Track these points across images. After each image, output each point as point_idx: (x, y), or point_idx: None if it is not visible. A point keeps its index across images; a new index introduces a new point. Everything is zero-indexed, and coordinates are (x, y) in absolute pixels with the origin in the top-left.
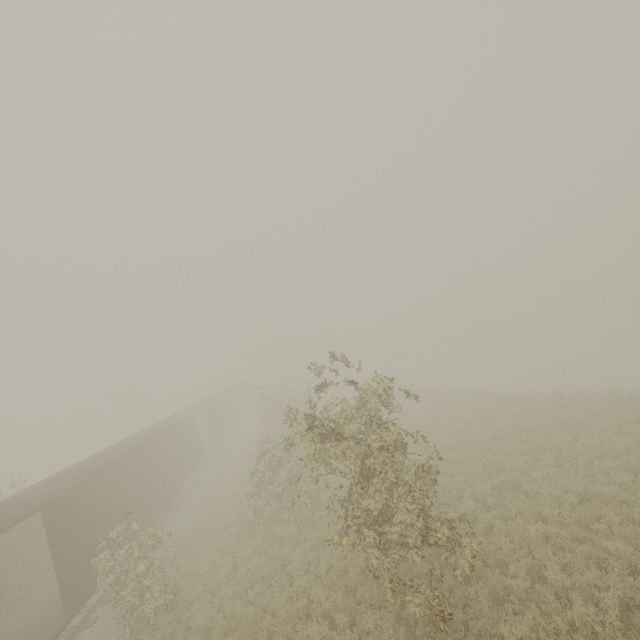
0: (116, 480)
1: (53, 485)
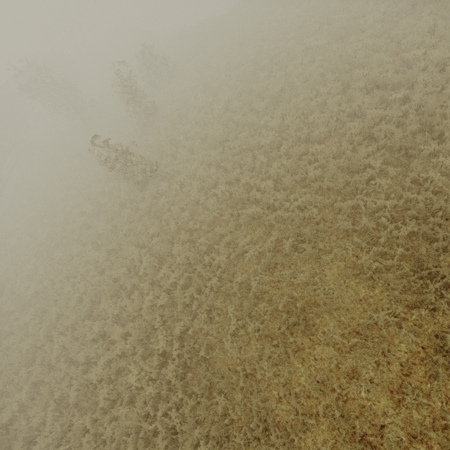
0: None
1: None
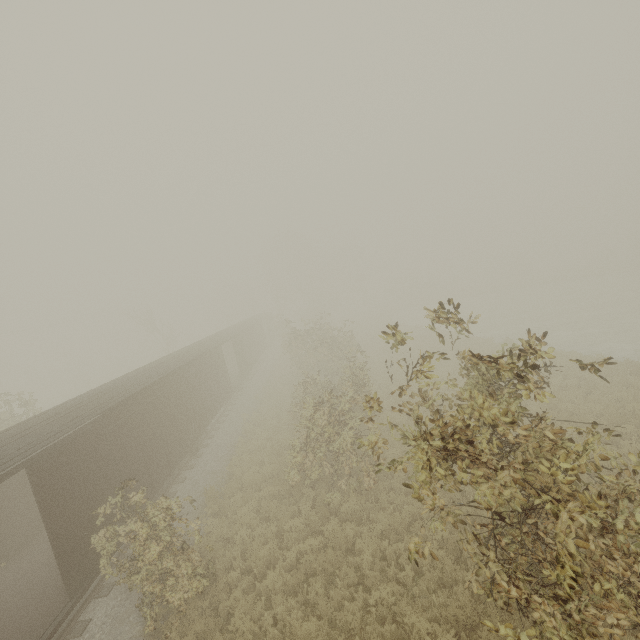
0: (133, 421)
1: (48, 427)
